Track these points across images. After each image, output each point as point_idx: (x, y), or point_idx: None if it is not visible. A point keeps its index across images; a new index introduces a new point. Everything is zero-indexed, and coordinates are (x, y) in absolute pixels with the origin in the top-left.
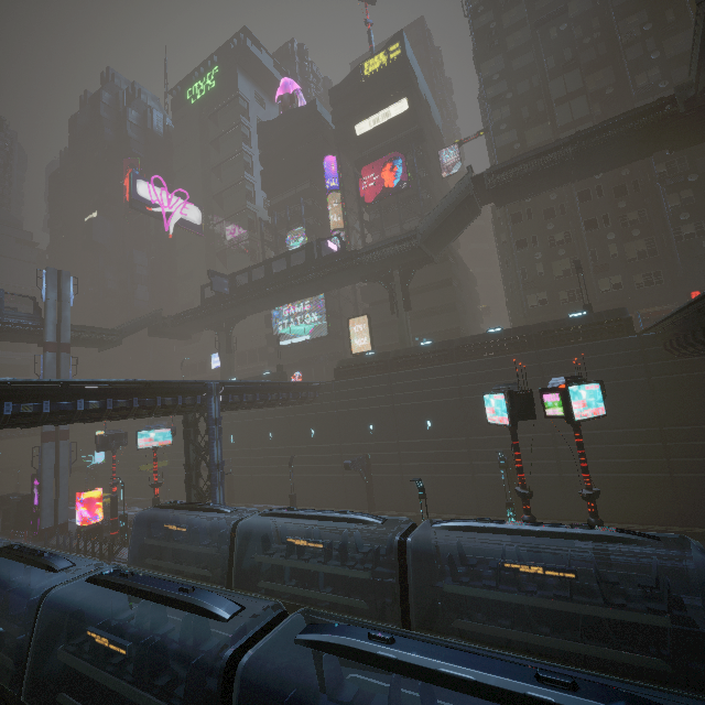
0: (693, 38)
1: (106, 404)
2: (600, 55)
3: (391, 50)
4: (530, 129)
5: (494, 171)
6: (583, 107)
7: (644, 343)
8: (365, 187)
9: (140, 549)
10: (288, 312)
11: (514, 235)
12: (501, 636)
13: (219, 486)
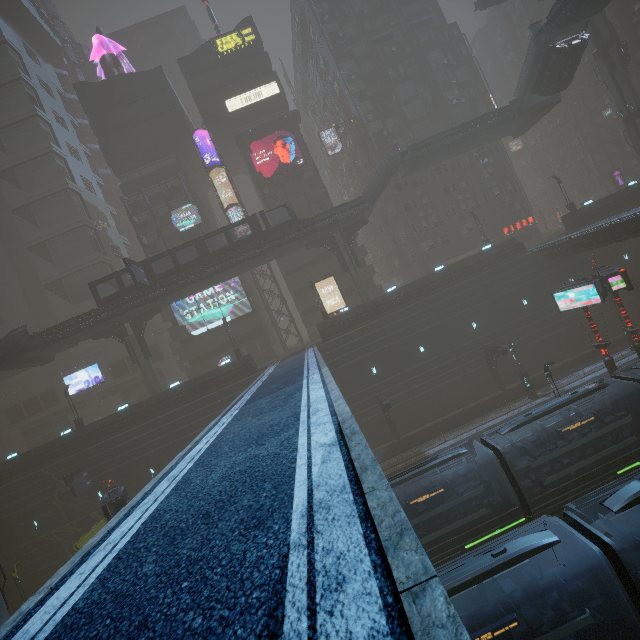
0: (521, 73)
1: None
2: (418, 74)
3: (244, 33)
4: (385, 121)
5: (416, 148)
6: (421, 109)
7: (535, 256)
8: (259, 162)
9: None
10: (193, 298)
11: (401, 200)
12: None
13: None
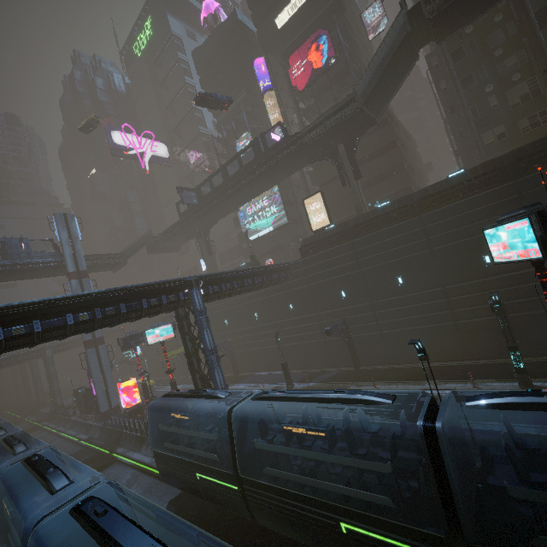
0: None
1: (95, 314)
2: None
3: None
4: None
5: None
6: None
7: None
8: (295, 76)
9: (159, 433)
10: (250, 210)
11: (458, 73)
12: None
13: (217, 368)
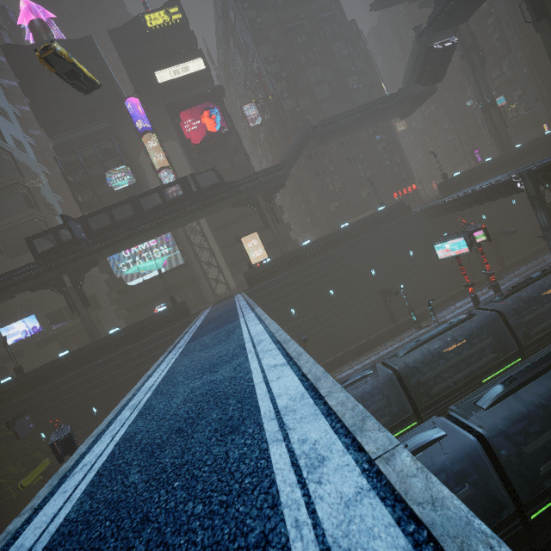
0: (407, 66)
1: None
2: (324, 61)
3: (171, 11)
4: (298, 99)
5: (325, 124)
6: (327, 91)
7: (418, 215)
8: (188, 130)
9: None
10: (128, 251)
11: (312, 167)
12: (548, 324)
13: None
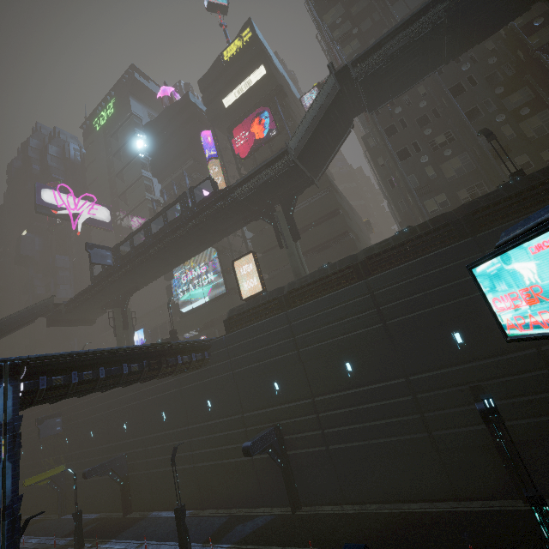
0: None
1: None
2: None
3: (243, 35)
4: None
5: (358, 58)
6: None
7: None
8: (238, 145)
9: None
10: (186, 278)
11: (393, 146)
12: None
13: None
